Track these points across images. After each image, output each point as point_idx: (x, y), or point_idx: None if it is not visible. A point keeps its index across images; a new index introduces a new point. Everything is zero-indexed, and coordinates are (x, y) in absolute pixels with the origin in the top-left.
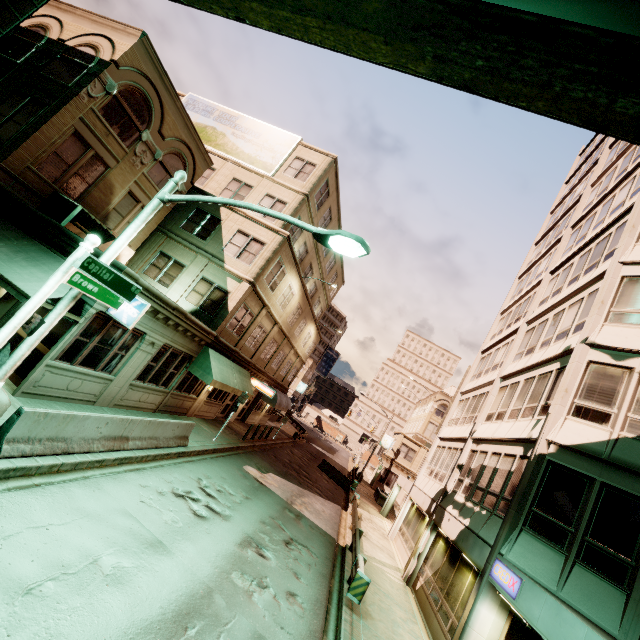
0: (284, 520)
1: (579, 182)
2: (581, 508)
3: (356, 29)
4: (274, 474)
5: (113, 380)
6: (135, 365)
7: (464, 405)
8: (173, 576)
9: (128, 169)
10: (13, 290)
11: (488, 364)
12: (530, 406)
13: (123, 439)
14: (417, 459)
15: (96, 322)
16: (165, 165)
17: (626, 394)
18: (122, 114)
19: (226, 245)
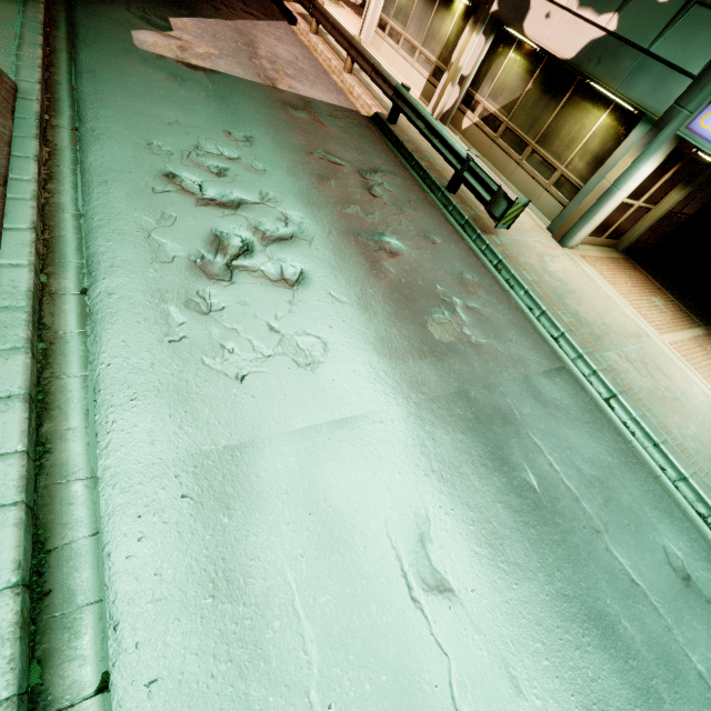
0: (316, 140)
1: None
2: None
3: None
4: (176, 17)
5: None
6: None
7: None
8: (444, 444)
9: None
10: None
11: None
12: None
13: None
14: None
15: None
16: None
17: None
18: None
19: None
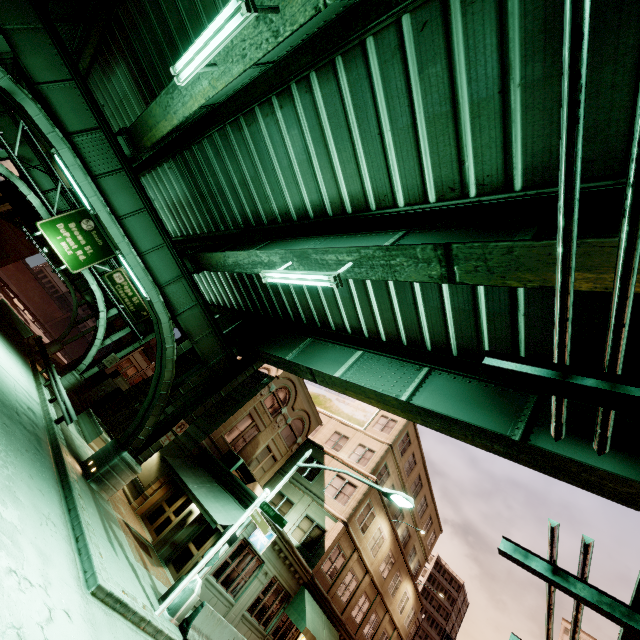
0: None
1: None
2: None
3: (390, 406)
4: None
5: (234, 605)
6: (250, 593)
7: None
8: None
9: (270, 431)
10: (209, 517)
11: None
12: None
13: None
14: None
15: (240, 546)
16: (292, 426)
17: None
18: (274, 401)
19: (327, 486)
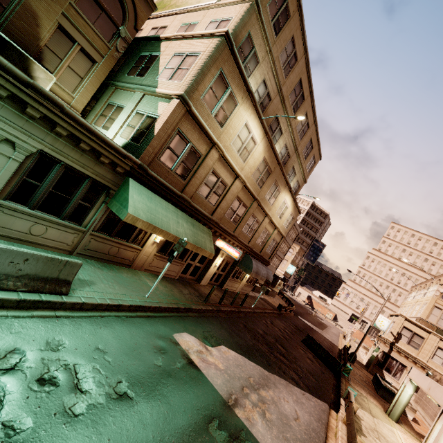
0: None
1: None
2: None
3: None
4: (228, 348)
5: None
6: None
7: None
8: None
9: None
10: None
11: None
12: None
13: None
14: (426, 347)
15: None
16: None
17: None
18: None
19: (161, 72)
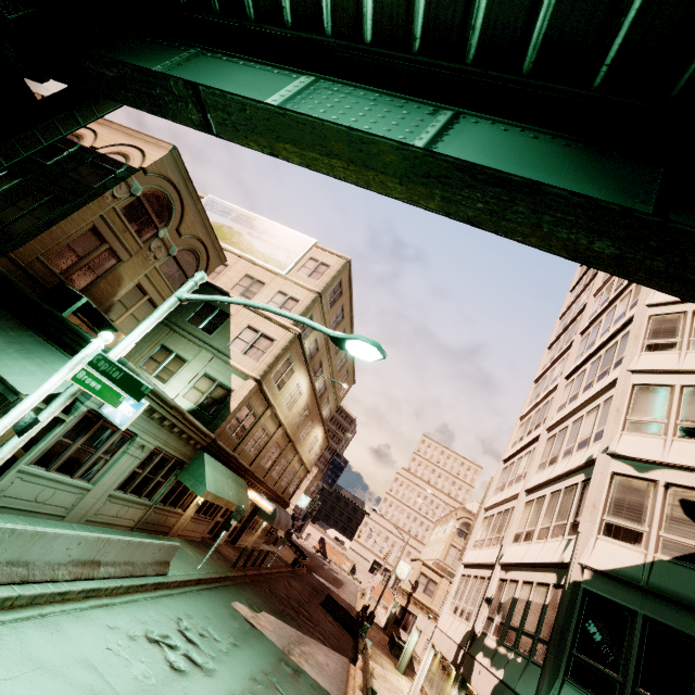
0: (279, 676)
1: (582, 291)
2: (626, 649)
3: (375, 172)
4: (268, 613)
5: (90, 490)
6: (119, 472)
7: (489, 523)
8: None
9: (140, 263)
10: (1, 384)
11: (511, 475)
12: (559, 524)
13: (94, 564)
14: (439, 593)
15: (84, 421)
16: (178, 260)
17: (654, 510)
18: (143, 213)
19: (233, 340)
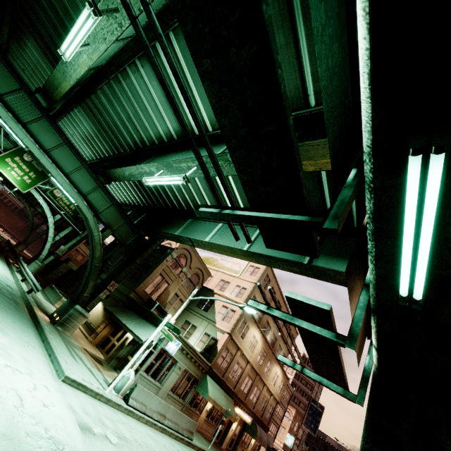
0: None
1: None
2: None
3: (237, 254)
4: None
5: (161, 388)
6: (171, 380)
7: None
8: None
9: (176, 284)
10: (137, 338)
11: None
12: None
13: (164, 417)
14: None
15: (160, 353)
16: (191, 279)
17: None
18: (176, 264)
19: (217, 314)
